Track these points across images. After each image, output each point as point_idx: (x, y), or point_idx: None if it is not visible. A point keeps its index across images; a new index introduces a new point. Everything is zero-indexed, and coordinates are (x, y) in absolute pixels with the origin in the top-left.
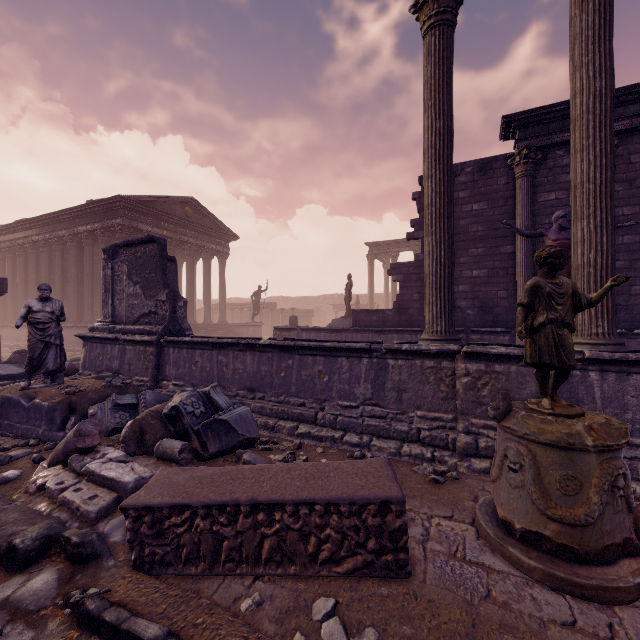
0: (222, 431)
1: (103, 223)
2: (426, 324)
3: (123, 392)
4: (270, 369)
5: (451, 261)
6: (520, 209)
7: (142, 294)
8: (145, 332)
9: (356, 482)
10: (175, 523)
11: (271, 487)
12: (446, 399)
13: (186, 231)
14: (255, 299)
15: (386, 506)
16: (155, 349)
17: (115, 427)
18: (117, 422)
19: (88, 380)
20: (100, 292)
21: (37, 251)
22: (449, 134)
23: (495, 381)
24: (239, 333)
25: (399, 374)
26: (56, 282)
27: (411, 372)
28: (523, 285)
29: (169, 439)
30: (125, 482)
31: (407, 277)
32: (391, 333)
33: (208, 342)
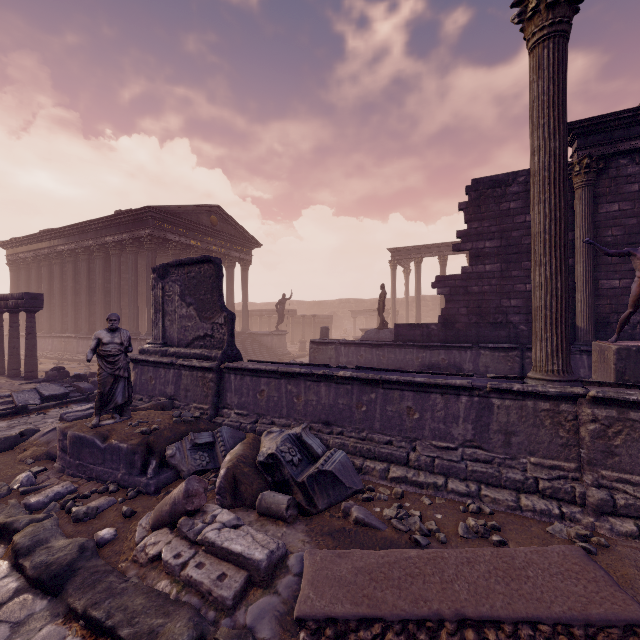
0: (328, 484)
1: (131, 233)
2: (537, 361)
3: (195, 427)
4: (349, 402)
5: (568, 294)
6: (580, 221)
7: (196, 316)
8: (202, 357)
9: (573, 589)
10: (365, 639)
11: (469, 593)
12: (566, 446)
13: (211, 240)
14: (280, 307)
15: (627, 627)
16: (215, 375)
17: (196, 470)
18: (198, 464)
19: (153, 412)
20: (128, 303)
21: (62, 261)
22: (565, 155)
23: (630, 430)
24: (263, 342)
25: (506, 415)
26: (82, 292)
27: (521, 414)
28: (584, 301)
29: (269, 492)
30: (257, 560)
31: (453, 290)
32: (438, 349)
33: (277, 371)
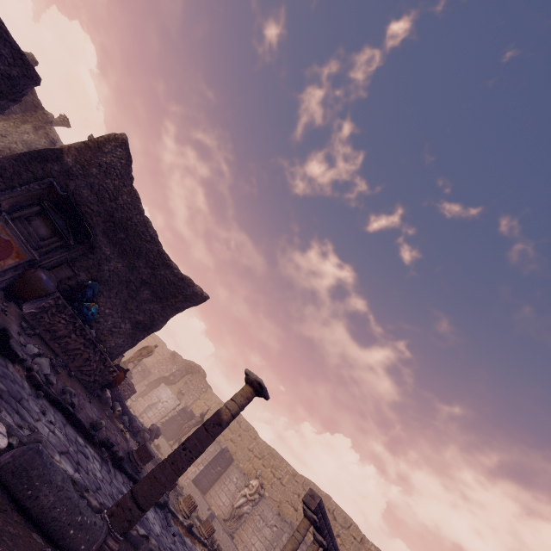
0: None
1: None
2: None
3: None
4: None
5: None
6: None
7: None
8: None
9: None
10: None
11: None
12: None
13: None
14: None
15: None
16: None
17: None
18: None
19: None
20: None
21: None
22: None
23: None
24: None
25: None
26: None
27: None
28: None
29: None
30: None
31: None
32: None
33: None
